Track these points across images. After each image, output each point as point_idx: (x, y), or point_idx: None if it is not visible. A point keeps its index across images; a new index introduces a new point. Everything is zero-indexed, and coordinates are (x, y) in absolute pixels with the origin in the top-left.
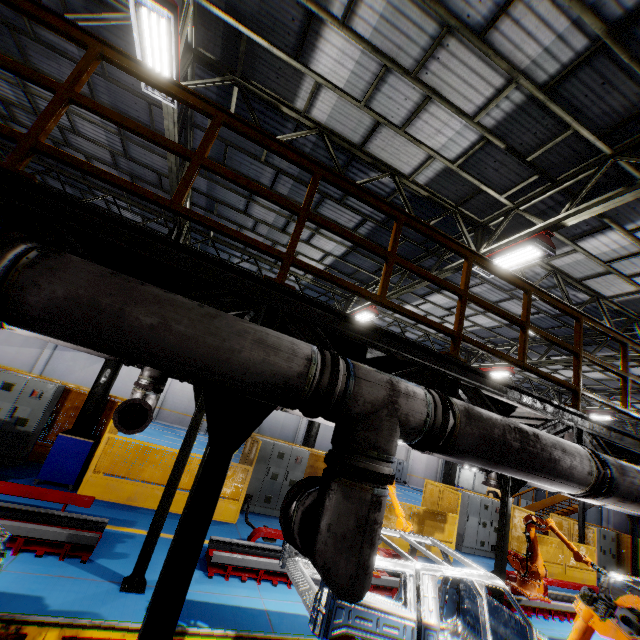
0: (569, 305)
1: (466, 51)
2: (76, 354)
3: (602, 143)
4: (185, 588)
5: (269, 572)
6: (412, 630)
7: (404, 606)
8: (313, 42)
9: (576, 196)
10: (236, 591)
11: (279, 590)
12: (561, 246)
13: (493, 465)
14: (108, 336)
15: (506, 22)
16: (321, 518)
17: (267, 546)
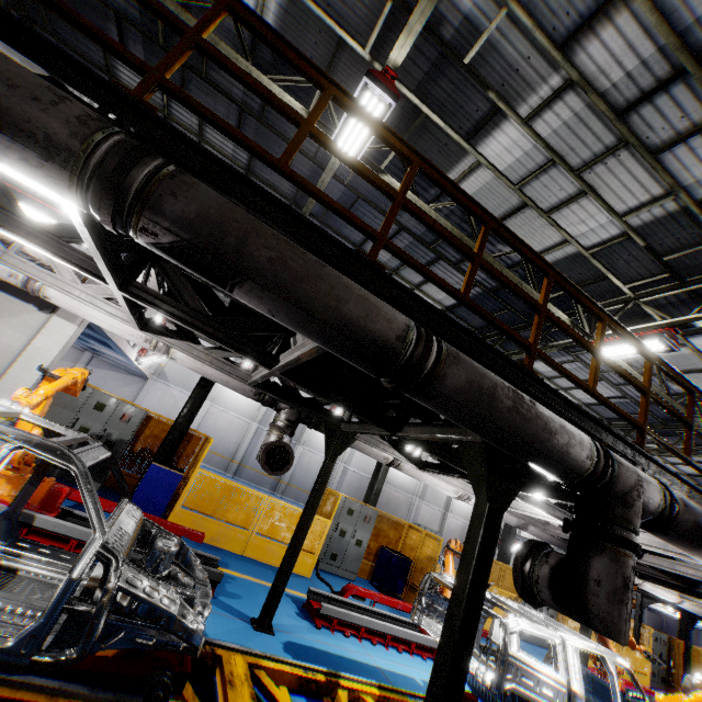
0: None
1: (635, 162)
2: (109, 373)
3: None
4: (479, 620)
5: (368, 631)
6: (563, 695)
7: (556, 671)
8: (489, 130)
9: None
10: (345, 645)
11: (380, 650)
12: None
13: (693, 548)
14: (481, 412)
15: (681, 147)
16: (587, 575)
17: (360, 604)
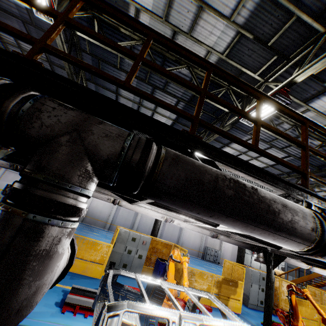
0: (295, 111)
1: None
2: None
3: (317, 24)
4: None
5: None
6: None
7: None
8: None
9: (302, 62)
10: (77, 323)
11: None
12: (298, 107)
13: (207, 212)
14: None
15: None
16: None
17: None
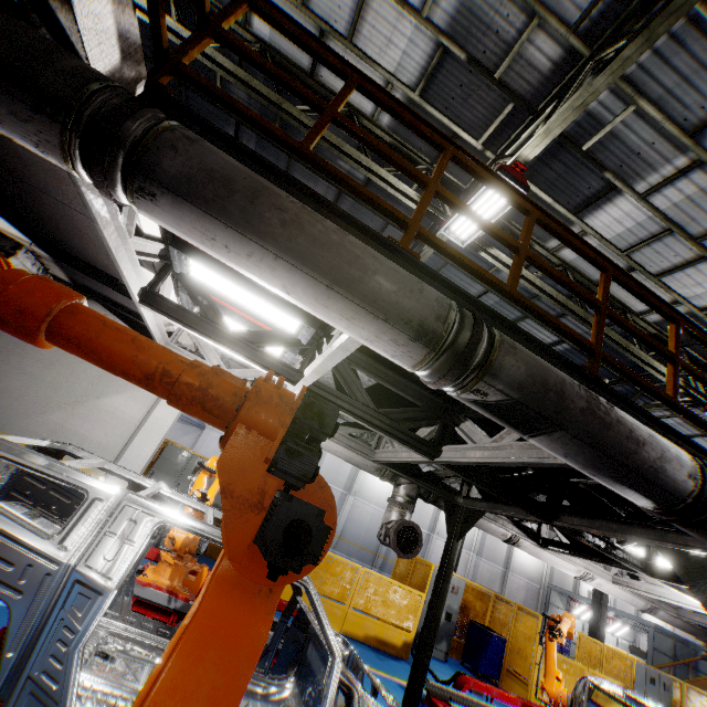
0: None
1: None
2: None
3: None
4: None
5: None
6: None
7: None
8: (600, 204)
9: None
10: None
11: None
12: None
13: None
14: None
15: None
16: None
17: (480, 699)
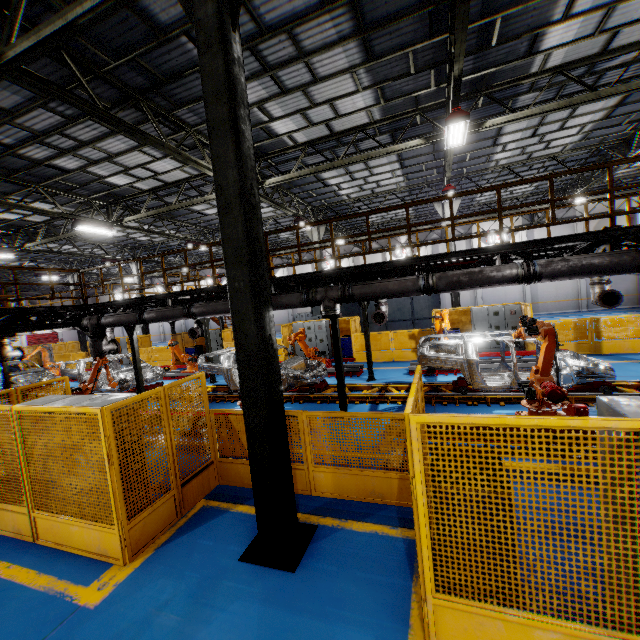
0: None
1: None
2: None
3: None
4: None
5: None
6: None
7: None
8: None
9: None
10: None
11: None
12: None
13: None
14: None
15: None
16: None
17: None
